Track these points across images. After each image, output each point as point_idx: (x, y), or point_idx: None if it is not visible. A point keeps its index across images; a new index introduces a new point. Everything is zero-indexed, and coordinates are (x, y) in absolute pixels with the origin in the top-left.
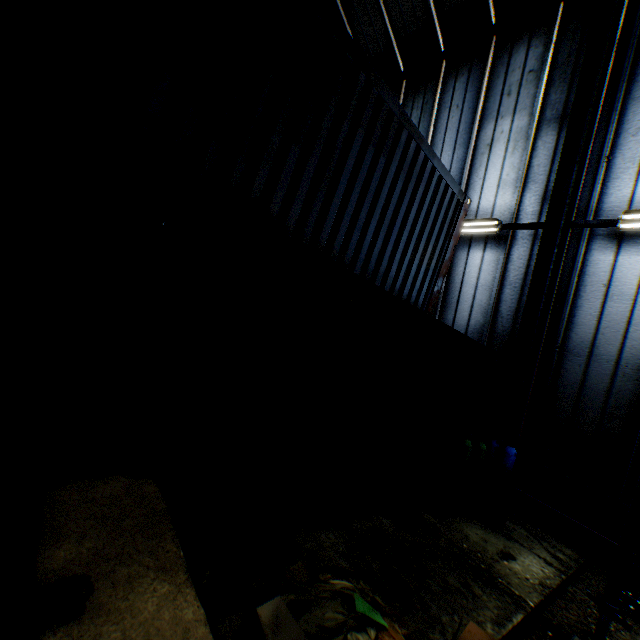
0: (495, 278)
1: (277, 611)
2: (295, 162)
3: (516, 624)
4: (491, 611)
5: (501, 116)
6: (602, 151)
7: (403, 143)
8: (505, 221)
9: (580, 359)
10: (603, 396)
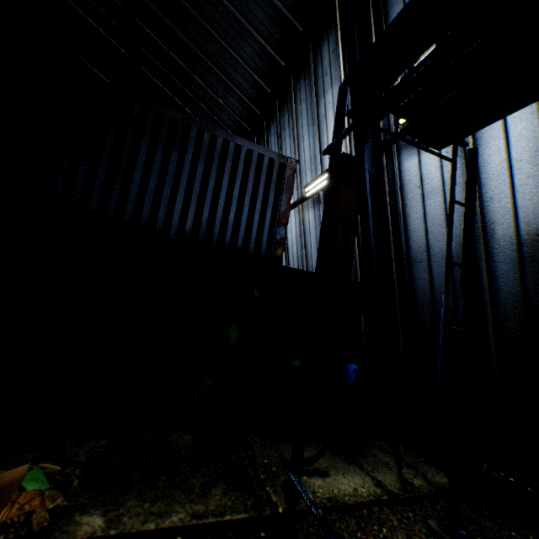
0: None
1: None
2: (87, 171)
3: (224, 521)
4: (204, 506)
5: (326, 92)
6: None
7: (195, 136)
8: None
9: (423, 264)
10: (451, 295)
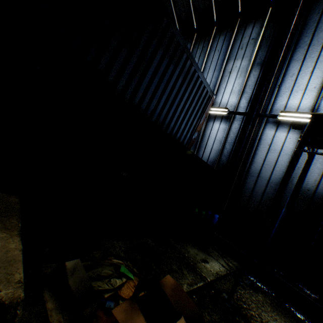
0: (223, 137)
1: (76, 265)
2: (124, 57)
3: (199, 286)
4: (188, 280)
5: (237, 59)
6: (277, 82)
7: (184, 60)
8: (231, 110)
9: (254, 178)
10: (261, 195)
